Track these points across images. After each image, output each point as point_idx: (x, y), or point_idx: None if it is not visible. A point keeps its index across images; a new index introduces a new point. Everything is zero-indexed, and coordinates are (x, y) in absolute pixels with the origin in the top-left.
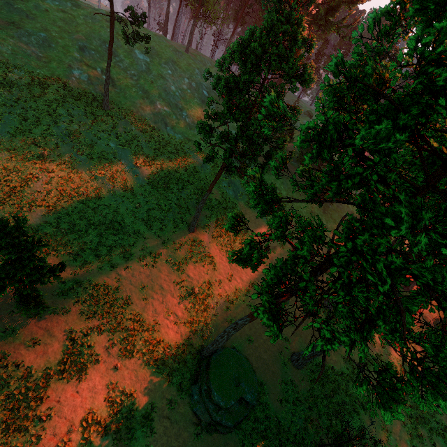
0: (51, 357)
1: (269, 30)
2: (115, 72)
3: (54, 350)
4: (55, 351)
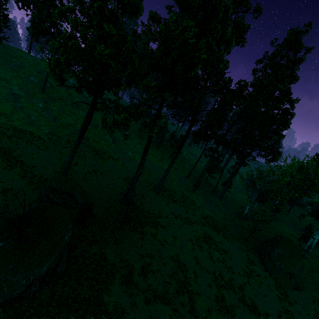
0: None
1: None
2: (55, 84)
3: None
4: None
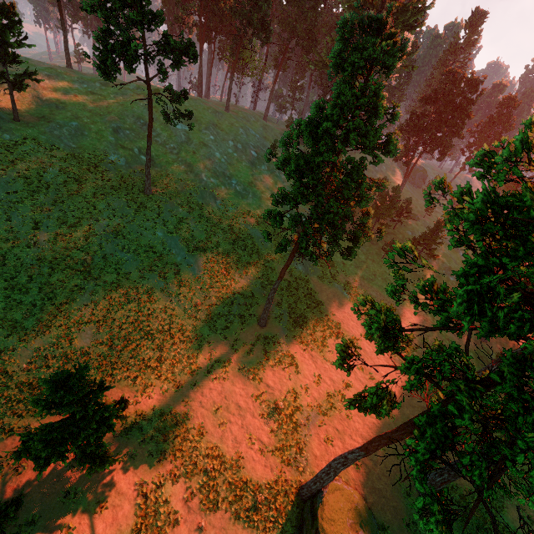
0: (122, 525)
1: (343, 107)
2: (153, 149)
3: (124, 513)
4: (126, 515)
